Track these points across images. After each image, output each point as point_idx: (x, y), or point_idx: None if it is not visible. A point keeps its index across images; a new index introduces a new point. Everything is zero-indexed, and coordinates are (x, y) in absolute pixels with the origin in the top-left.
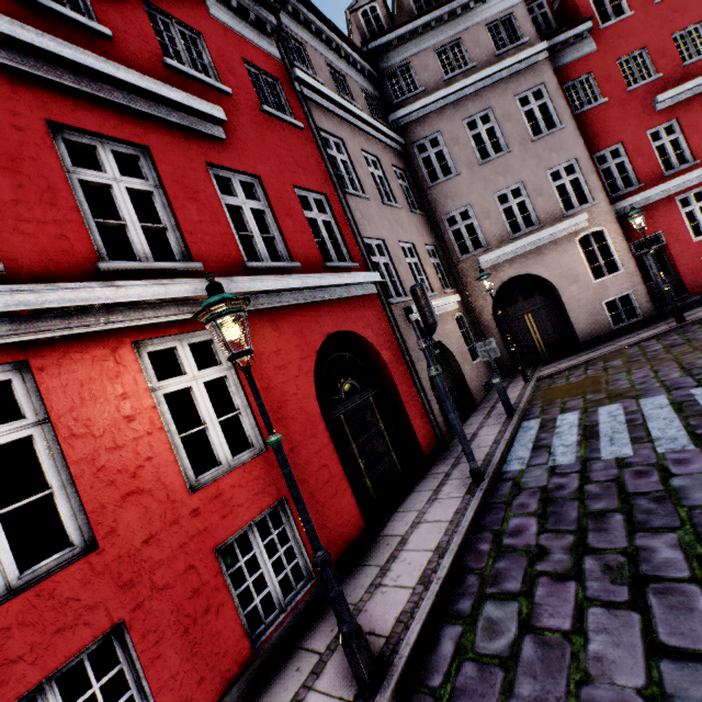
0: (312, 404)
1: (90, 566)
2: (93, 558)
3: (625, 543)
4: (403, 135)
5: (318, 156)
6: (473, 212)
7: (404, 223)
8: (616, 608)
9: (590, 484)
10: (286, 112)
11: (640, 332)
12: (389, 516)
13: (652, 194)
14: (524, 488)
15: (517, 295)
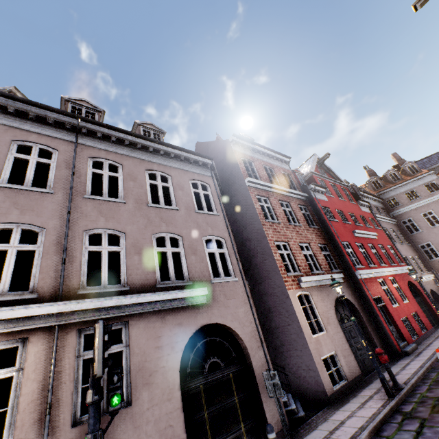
0: (411, 295)
1: (400, 307)
2: (400, 306)
3: None
4: (395, 218)
5: (385, 235)
6: (431, 244)
7: (407, 249)
8: None
9: None
10: (375, 225)
11: None
12: (437, 329)
13: None
14: None
15: None
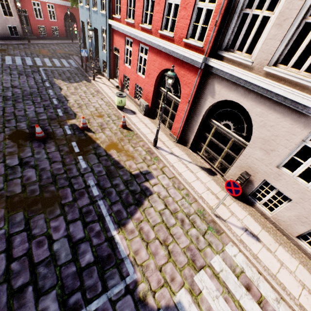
0: None
1: None
2: None
3: (10, 72)
4: None
5: None
6: None
7: None
8: (8, 76)
9: (4, 67)
10: None
11: (19, 41)
12: None
13: None
14: None
15: None
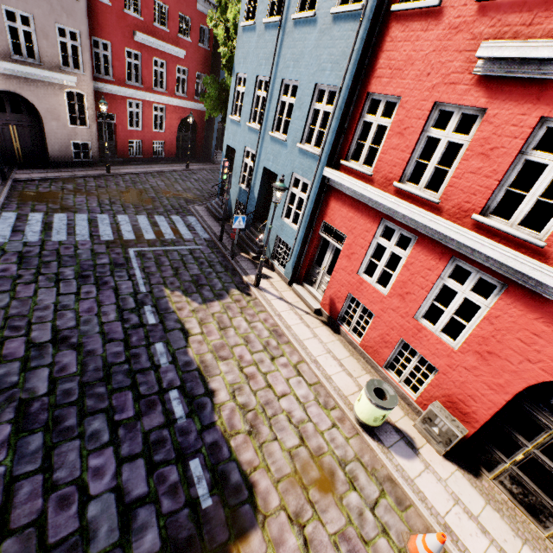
0: None
1: None
2: None
3: (56, 271)
4: None
5: None
6: None
7: None
8: (50, 288)
9: (46, 251)
10: None
11: (88, 170)
12: None
13: (117, 90)
14: (9, 252)
15: (7, 106)
